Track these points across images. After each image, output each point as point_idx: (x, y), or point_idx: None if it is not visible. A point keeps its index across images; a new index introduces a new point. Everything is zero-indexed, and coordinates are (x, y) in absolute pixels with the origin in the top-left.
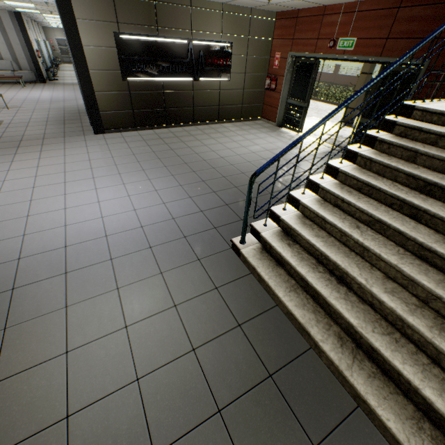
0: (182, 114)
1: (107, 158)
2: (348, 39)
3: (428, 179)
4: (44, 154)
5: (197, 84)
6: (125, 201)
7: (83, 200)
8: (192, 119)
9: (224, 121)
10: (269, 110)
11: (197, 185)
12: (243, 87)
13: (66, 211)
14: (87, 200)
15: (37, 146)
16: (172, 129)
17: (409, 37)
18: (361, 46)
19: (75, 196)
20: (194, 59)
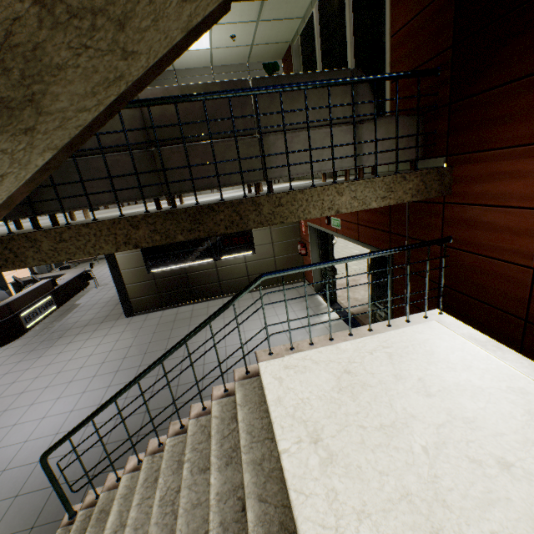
0: (208, 289)
1: (105, 353)
2: (335, 218)
3: (179, 502)
4: (69, 346)
5: (220, 262)
6: (61, 419)
7: (35, 414)
8: (220, 292)
9: (257, 289)
10: (308, 272)
11: (139, 399)
12: (273, 255)
13: (12, 428)
14: (39, 414)
15: (73, 336)
16: (197, 305)
17: (371, 226)
18: (345, 227)
19: (36, 407)
20: (212, 244)
